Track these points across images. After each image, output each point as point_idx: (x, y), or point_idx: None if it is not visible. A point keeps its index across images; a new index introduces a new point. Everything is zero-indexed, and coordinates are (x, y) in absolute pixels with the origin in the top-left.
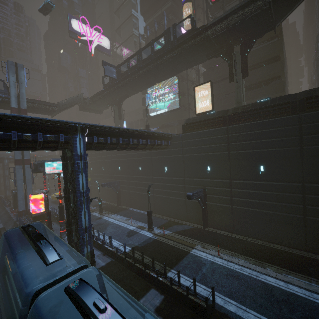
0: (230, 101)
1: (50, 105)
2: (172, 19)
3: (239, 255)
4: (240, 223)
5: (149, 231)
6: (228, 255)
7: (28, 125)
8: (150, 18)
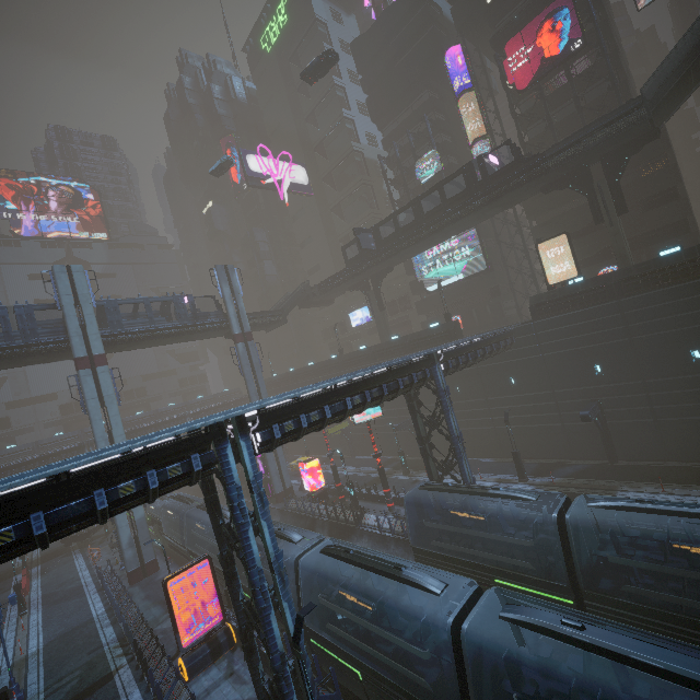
0: (587, 243)
1: (273, 316)
2: (438, 120)
3: (695, 486)
4: (676, 443)
5: (522, 482)
6: (678, 490)
7: (406, 368)
8: (390, 124)
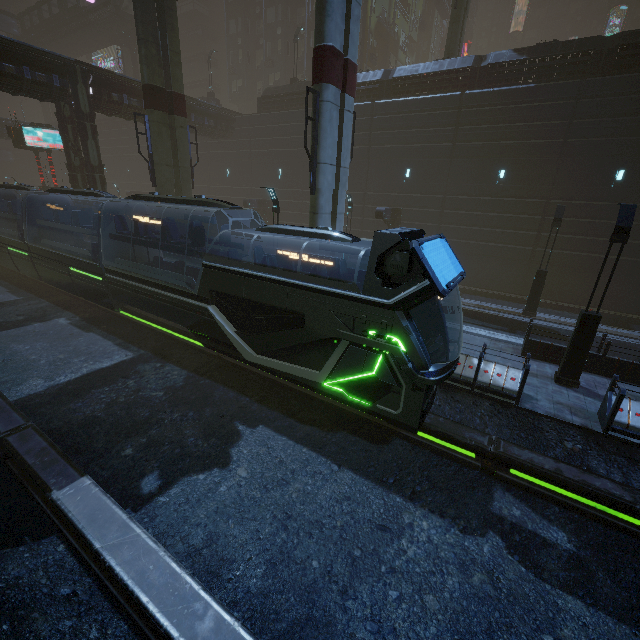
0: None
1: None
2: None
3: None
4: None
5: None
6: None
7: None
8: None
